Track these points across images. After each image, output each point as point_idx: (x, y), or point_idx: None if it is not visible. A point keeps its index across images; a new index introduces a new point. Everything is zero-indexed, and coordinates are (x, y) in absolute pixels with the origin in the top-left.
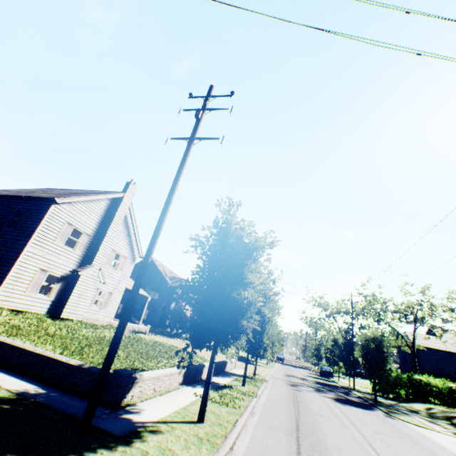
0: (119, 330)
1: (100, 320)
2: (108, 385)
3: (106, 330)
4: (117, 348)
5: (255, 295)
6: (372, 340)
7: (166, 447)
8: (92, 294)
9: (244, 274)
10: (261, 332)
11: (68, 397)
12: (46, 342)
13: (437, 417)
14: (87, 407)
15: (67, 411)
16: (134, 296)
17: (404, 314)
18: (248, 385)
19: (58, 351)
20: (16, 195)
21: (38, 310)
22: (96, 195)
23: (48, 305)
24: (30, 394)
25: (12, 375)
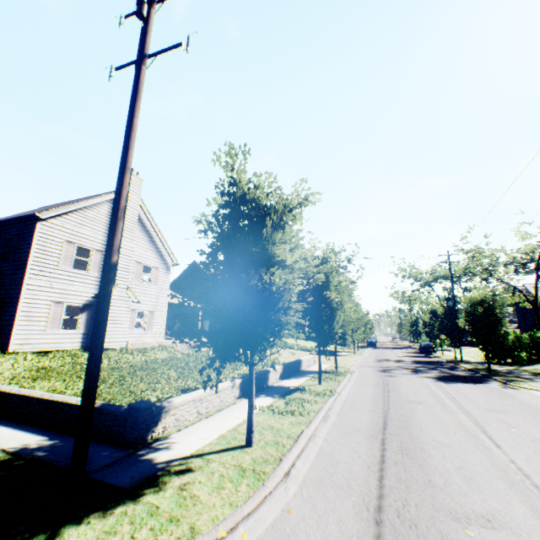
0: (91, 363)
1: (149, 343)
2: (126, 423)
3: (158, 352)
4: (95, 385)
5: (288, 277)
6: (480, 304)
7: (188, 494)
8: (128, 317)
9: (269, 251)
10: (331, 321)
11: None
12: (79, 379)
13: None
14: (72, 464)
15: (68, 465)
16: (101, 313)
17: (521, 264)
18: (326, 382)
19: None
20: None
21: (69, 346)
22: (90, 199)
23: (80, 339)
24: (31, 450)
25: (20, 429)
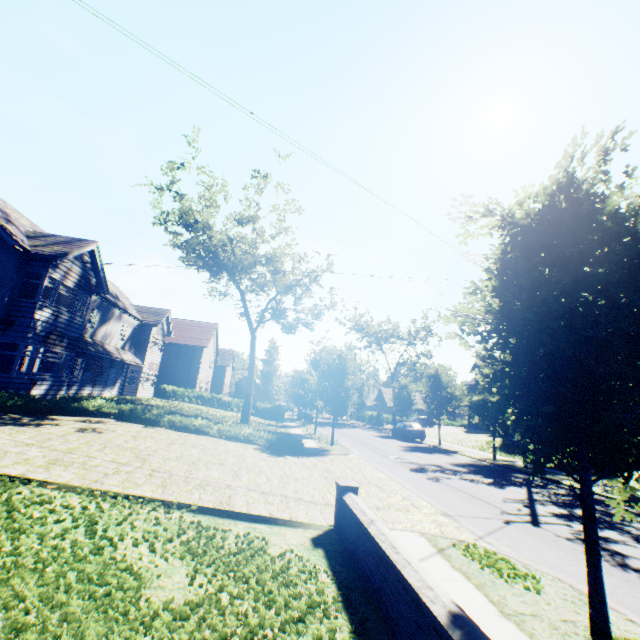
0: None
1: None
2: None
3: None
4: None
5: None
6: None
7: None
8: None
9: None
10: None
11: None
12: None
13: None
14: None
15: None
16: None
17: None
18: None
19: None
20: None
21: None
22: None
23: None
24: None
25: None
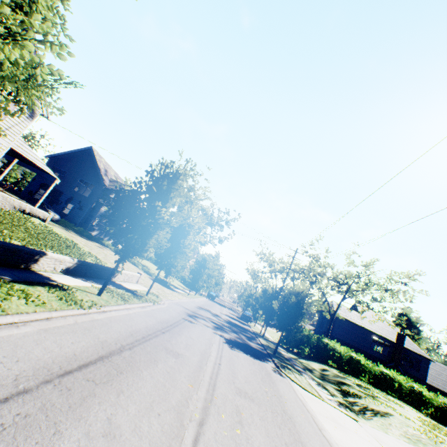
0: None
1: None
2: None
3: None
4: None
5: None
6: (296, 295)
7: None
8: None
9: None
10: (148, 236)
11: None
12: None
13: (328, 380)
14: None
15: None
16: None
17: (339, 283)
18: (111, 297)
19: None
20: None
21: None
22: None
23: None
24: None
25: None
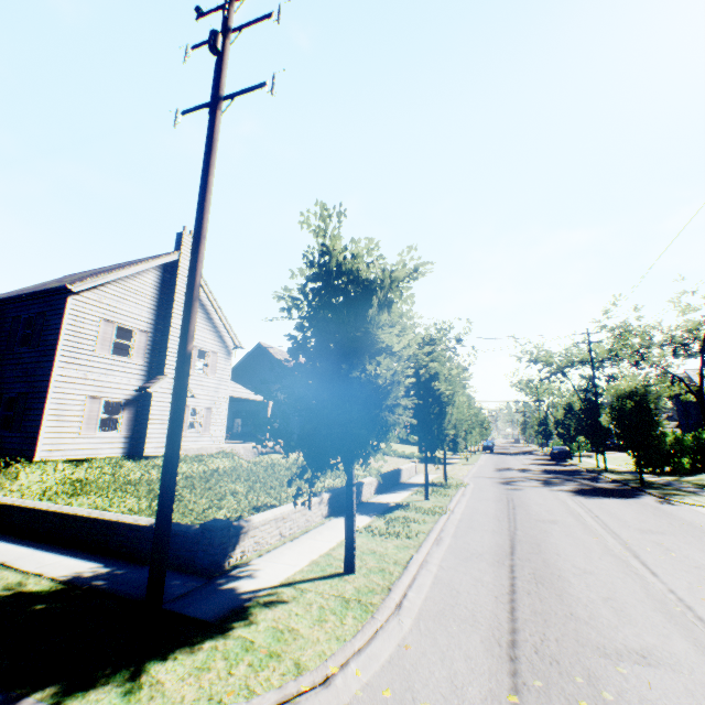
0: (166, 472)
1: (206, 449)
2: (198, 546)
3: (218, 461)
4: (172, 499)
5: (397, 367)
6: (630, 396)
7: (285, 628)
8: None
9: (372, 336)
10: (440, 420)
11: (143, 572)
12: (125, 495)
13: None
14: (148, 592)
15: (136, 596)
16: (177, 412)
17: (682, 344)
18: (434, 497)
19: (145, 504)
20: (14, 296)
21: (108, 453)
22: (133, 266)
23: (121, 443)
24: (85, 579)
25: (65, 554)
